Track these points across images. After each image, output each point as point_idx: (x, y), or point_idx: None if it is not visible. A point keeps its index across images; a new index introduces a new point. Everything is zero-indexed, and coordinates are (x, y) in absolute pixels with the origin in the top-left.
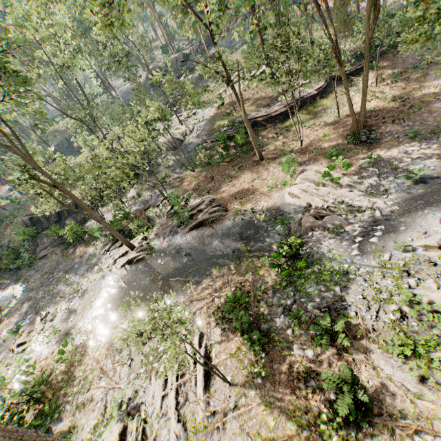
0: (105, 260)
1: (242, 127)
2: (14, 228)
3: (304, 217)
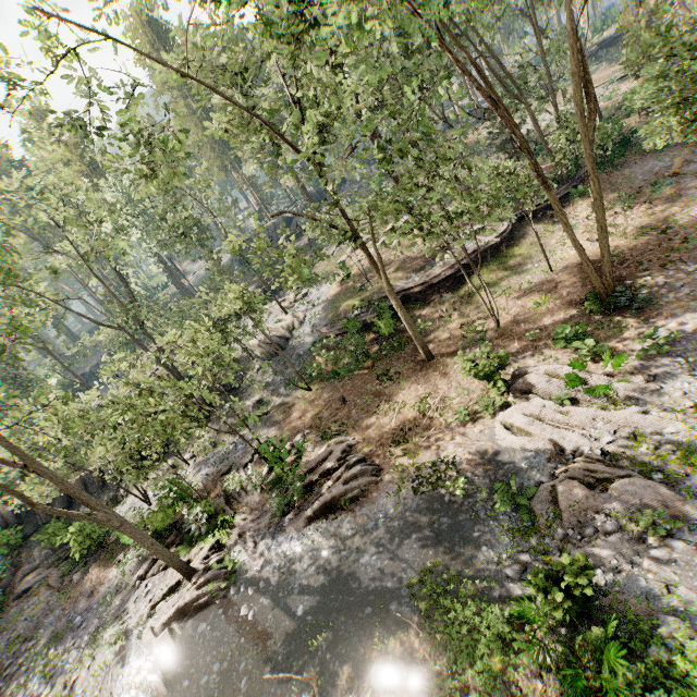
0: (134, 605)
1: (386, 306)
2: None
3: (561, 485)
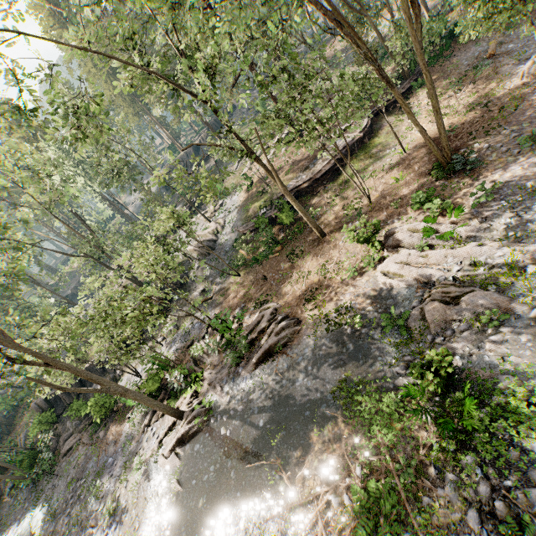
0: (146, 443)
1: (284, 202)
2: (31, 413)
3: (427, 306)
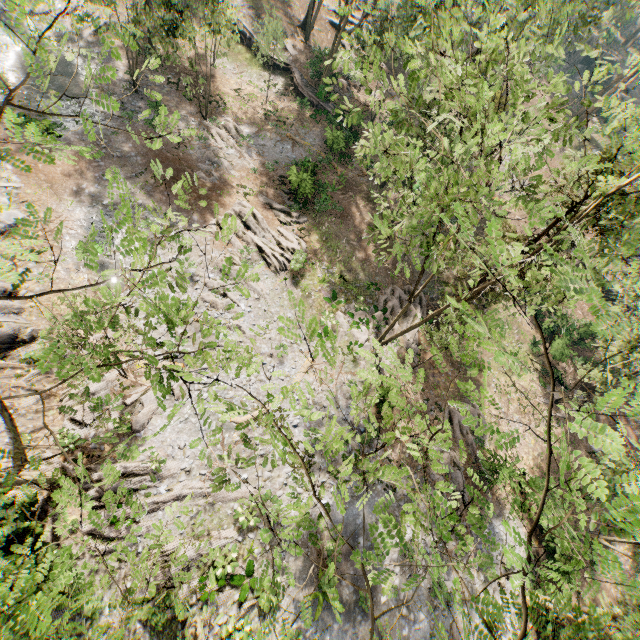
0: None
1: None
2: None
3: None
